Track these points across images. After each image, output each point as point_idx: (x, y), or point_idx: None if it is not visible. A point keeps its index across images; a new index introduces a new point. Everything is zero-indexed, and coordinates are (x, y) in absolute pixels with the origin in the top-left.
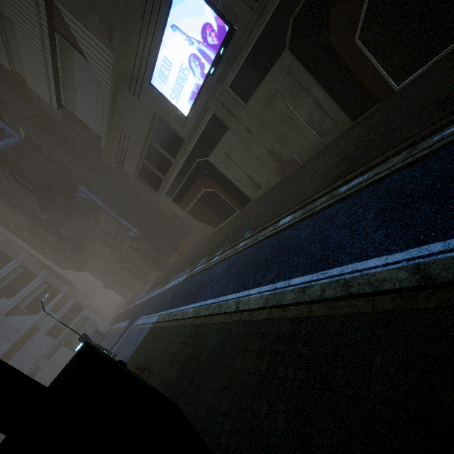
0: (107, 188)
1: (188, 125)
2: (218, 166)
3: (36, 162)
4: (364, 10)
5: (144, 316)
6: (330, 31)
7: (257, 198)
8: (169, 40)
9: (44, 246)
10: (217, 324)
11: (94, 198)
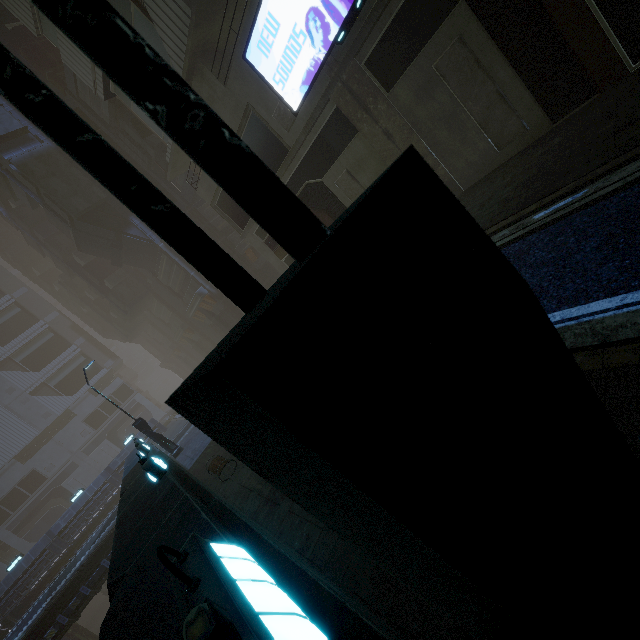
0: None
1: (296, 126)
2: (336, 192)
3: (72, 181)
4: None
5: None
6: None
7: None
8: None
9: (81, 304)
10: None
11: (153, 236)
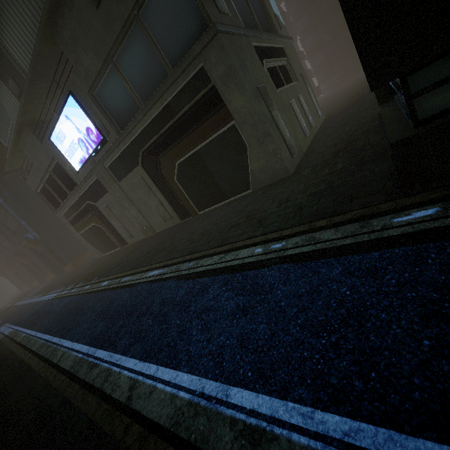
0: (11, 189)
1: (80, 176)
2: (103, 212)
3: None
4: (177, 168)
5: (9, 323)
6: (162, 168)
7: (131, 244)
8: (64, 121)
9: None
10: (16, 355)
11: None
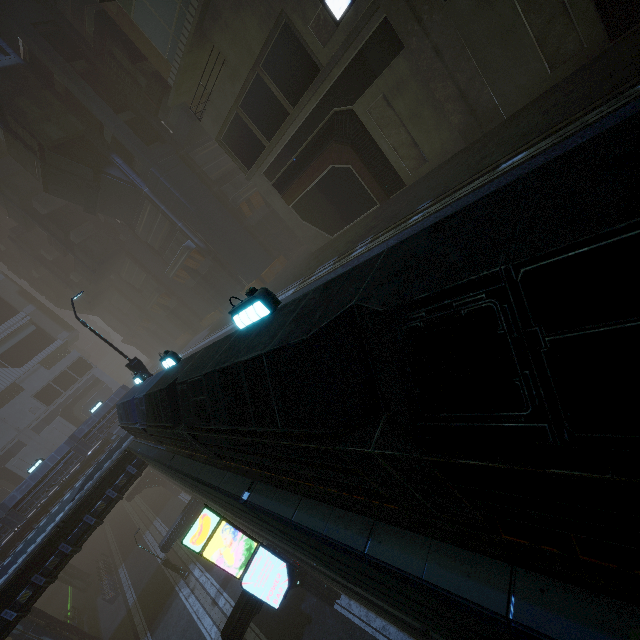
0: (161, 164)
1: (335, 40)
2: (366, 121)
3: (44, 104)
4: None
5: None
6: None
7: (415, 181)
8: None
9: (34, 265)
10: None
11: (137, 180)
